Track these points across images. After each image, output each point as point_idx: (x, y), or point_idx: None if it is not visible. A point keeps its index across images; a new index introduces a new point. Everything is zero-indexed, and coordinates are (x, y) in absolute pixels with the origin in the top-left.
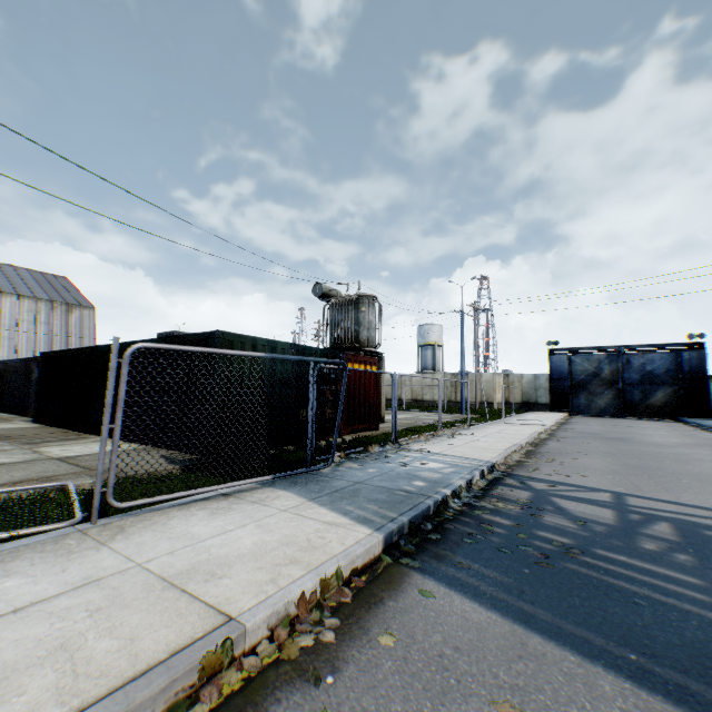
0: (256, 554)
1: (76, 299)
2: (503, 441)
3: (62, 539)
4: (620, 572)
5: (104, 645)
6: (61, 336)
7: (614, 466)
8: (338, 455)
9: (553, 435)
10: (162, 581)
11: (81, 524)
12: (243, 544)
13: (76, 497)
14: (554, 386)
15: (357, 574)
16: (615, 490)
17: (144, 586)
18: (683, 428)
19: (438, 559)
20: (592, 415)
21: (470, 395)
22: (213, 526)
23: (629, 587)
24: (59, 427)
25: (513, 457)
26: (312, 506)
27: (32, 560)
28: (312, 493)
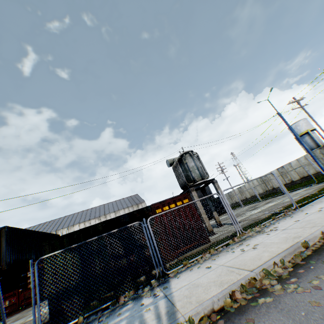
0: None
1: (139, 201)
2: (290, 236)
3: None
4: None
5: None
6: None
7: None
8: (76, 321)
9: None
10: None
11: None
12: None
13: None
14: None
15: None
16: None
17: None
18: None
19: None
20: None
21: None
22: None
23: None
24: None
25: (260, 281)
26: None
27: None
28: None
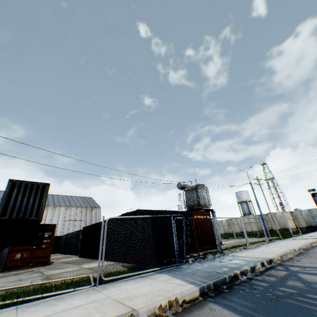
0: (147, 293)
1: (94, 205)
2: (283, 248)
3: (87, 290)
4: (313, 302)
5: (97, 314)
6: (89, 220)
7: None
8: (191, 259)
9: None
10: (115, 300)
11: (93, 286)
12: (144, 290)
13: (92, 278)
14: None
15: (186, 302)
16: None
17: (110, 301)
18: None
19: (223, 297)
20: None
21: (272, 225)
22: (135, 286)
23: (313, 308)
24: (87, 258)
25: (287, 256)
26: (173, 278)
27: (79, 295)
28: (175, 274)
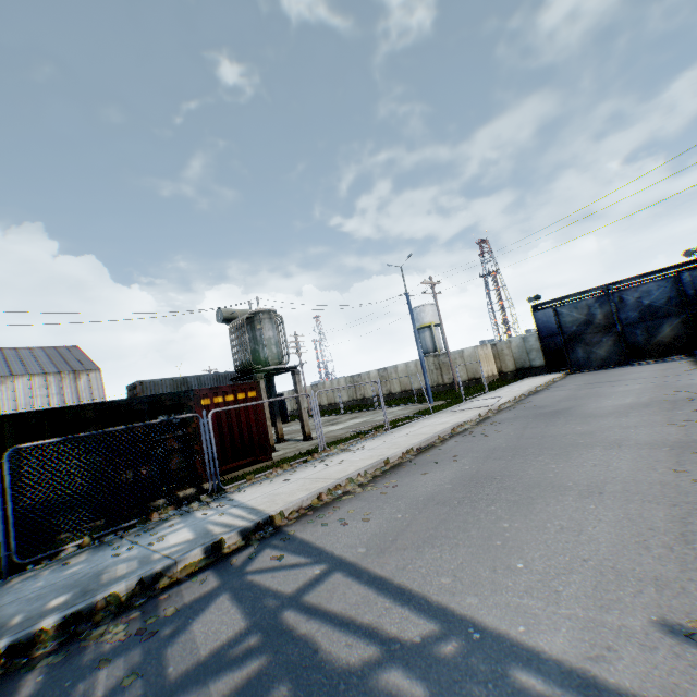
0: None
1: (83, 365)
2: (377, 455)
3: None
4: None
5: None
6: (73, 402)
7: (449, 484)
8: (79, 543)
9: (482, 422)
10: None
11: None
12: None
13: None
14: (546, 345)
15: None
16: (352, 553)
17: None
18: (676, 371)
19: None
20: (596, 368)
21: (456, 375)
22: None
23: None
24: None
25: (345, 488)
26: None
27: None
28: None
